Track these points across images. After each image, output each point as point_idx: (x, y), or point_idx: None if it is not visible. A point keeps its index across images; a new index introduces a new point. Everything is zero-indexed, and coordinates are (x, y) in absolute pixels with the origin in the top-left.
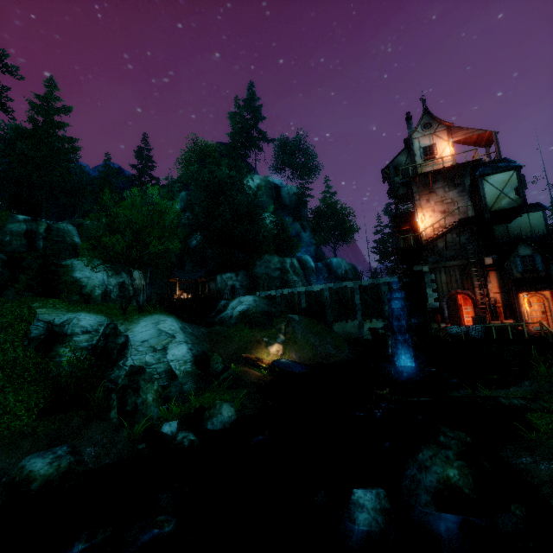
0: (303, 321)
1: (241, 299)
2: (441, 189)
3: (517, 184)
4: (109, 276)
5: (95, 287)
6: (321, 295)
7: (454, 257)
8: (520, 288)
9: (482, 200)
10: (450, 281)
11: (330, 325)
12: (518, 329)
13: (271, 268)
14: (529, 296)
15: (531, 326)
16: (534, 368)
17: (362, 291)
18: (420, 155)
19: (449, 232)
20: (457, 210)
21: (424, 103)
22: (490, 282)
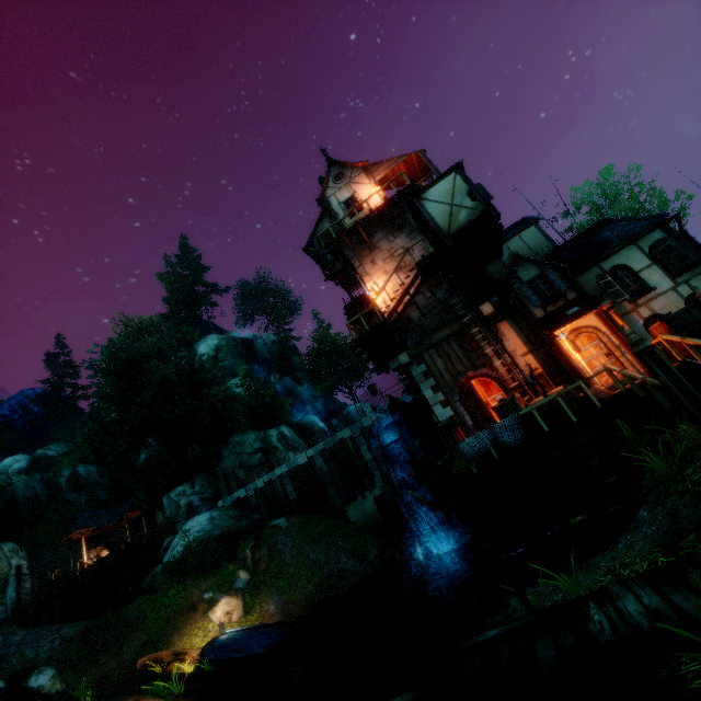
0: (295, 525)
1: (187, 525)
2: (383, 241)
3: (466, 187)
4: None
5: None
6: (313, 468)
7: (440, 325)
8: (549, 327)
9: (432, 225)
10: (451, 364)
11: (340, 513)
12: (579, 397)
13: (247, 452)
14: (572, 338)
15: (600, 383)
16: (645, 465)
17: (368, 437)
18: (343, 212)
19: (418, 292)
20: (416, 258)
21: (325, 153)
22: (508, 342)
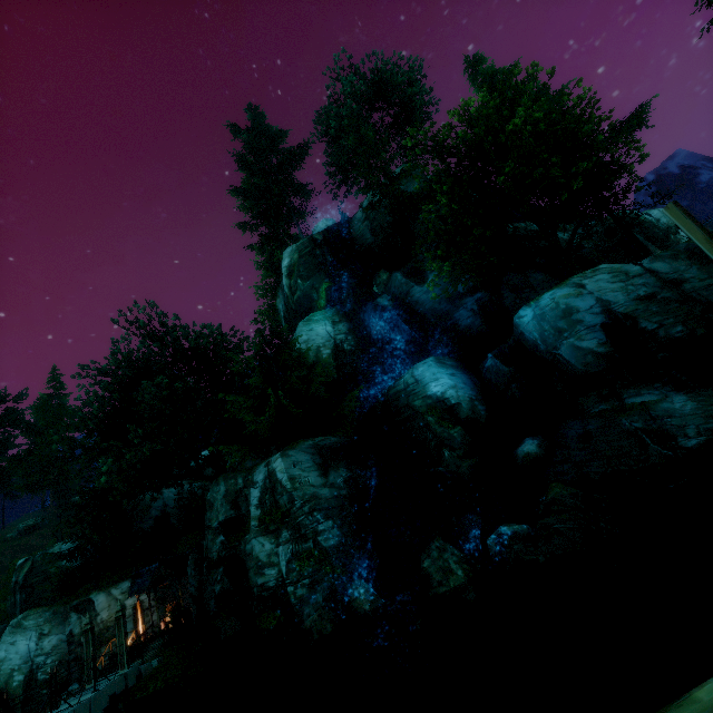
0: None
1: None
2: None
3: None
4: (43, 637)
5: (14, 671)
6: None
7: None
8: None
9: None
10: None
11: None
12: None
13: (212, 528)
14: None
15: None
16: None
17: None
18: None
19: None
20: None
21: None
22: None
